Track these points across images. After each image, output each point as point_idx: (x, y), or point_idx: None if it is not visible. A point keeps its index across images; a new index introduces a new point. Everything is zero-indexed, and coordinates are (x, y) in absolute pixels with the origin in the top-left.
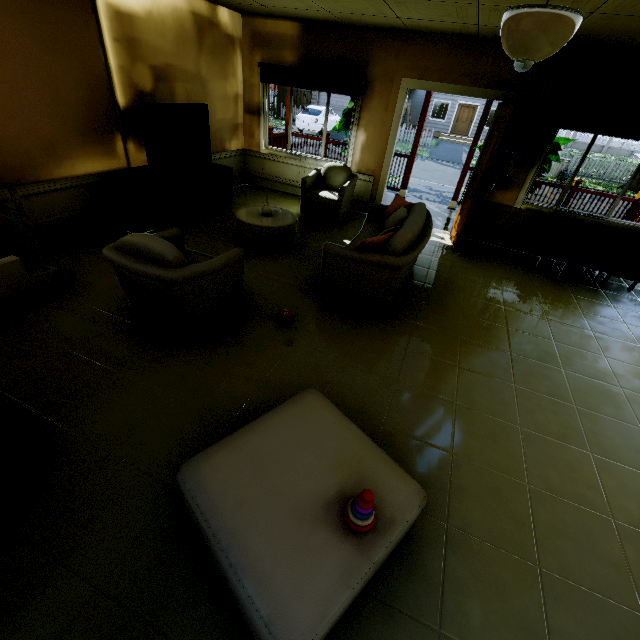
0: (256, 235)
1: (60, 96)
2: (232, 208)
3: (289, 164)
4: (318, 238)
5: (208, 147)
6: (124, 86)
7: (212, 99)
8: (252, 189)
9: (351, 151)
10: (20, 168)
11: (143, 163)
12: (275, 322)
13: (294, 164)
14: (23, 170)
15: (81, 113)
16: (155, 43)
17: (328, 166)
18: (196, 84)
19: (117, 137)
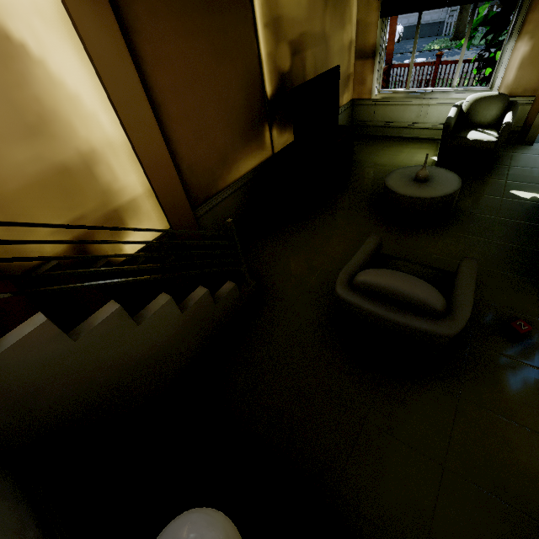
0: (417, 208)
1: (229, 105)
2: (356, 169)
3: (407, 105)
4: (476, 193)
5: (336, 112)
6: (270, 73)
7: (332, 56)
8: (362, 140)
9: (502, 71)
10: (206, 185)
11: (282, 146)
12: (503, 336)
13: (414, 103)
14: (208, 186)
15: (242, 115)
16: (293, 14)
17: (474, 99)
18: (321, 45)
19: (265, 128)
